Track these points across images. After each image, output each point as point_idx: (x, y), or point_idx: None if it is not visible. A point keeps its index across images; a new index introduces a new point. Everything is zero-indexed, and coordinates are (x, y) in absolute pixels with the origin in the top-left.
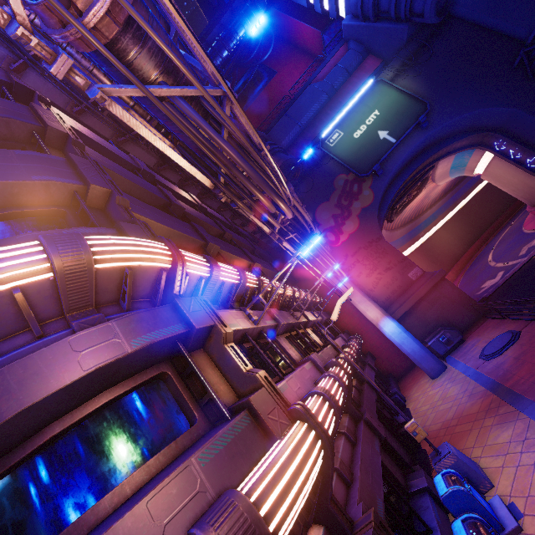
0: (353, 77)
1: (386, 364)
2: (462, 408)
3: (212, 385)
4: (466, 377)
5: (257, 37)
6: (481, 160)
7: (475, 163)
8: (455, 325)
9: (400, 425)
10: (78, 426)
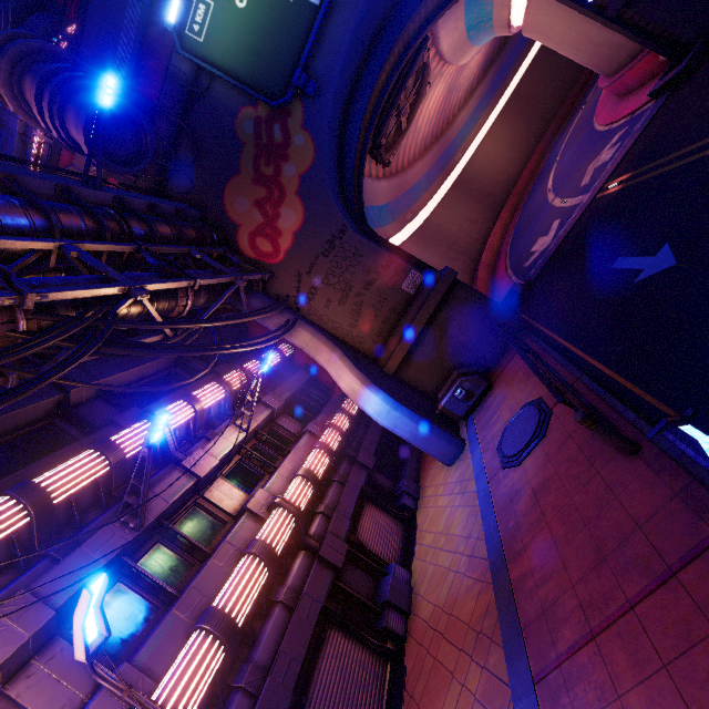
0: None
1: None
2: (457, 589)
3: None
4: (476, 495)
5: None
6: None
7: (504, 10)
8: (481, 355)
9: (379, 612)
10: None
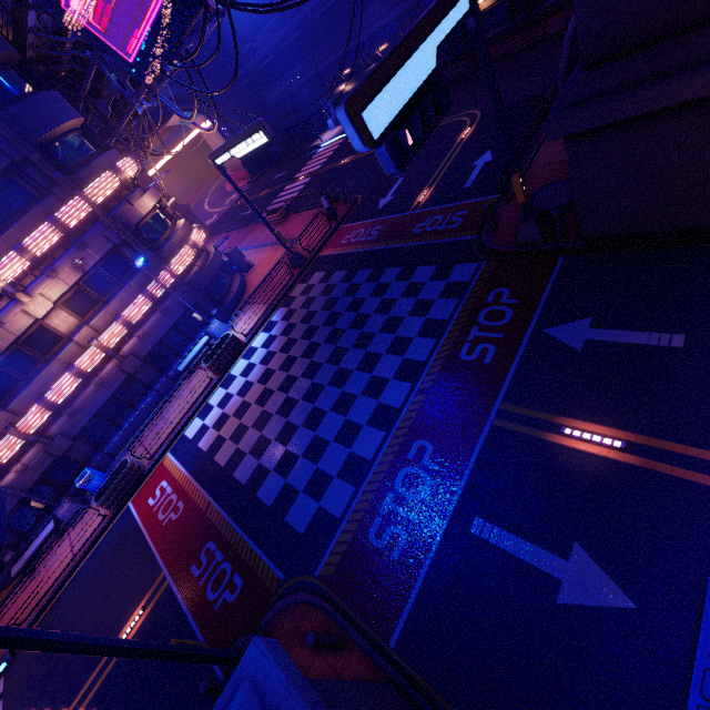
0: None
1: None
2: None
3: (170, 214)
4: None
5: None
6: (203, 122)
7: (200, 123)
8: None
9: None
10: (154, 214)
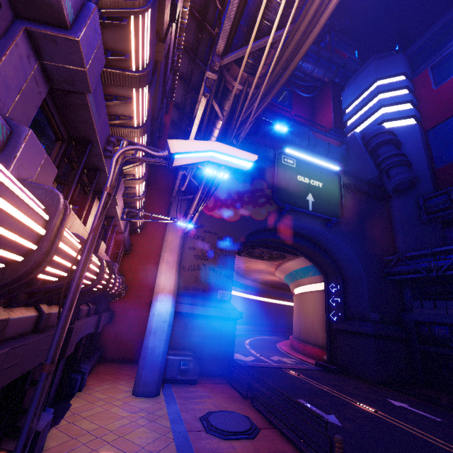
0: (326, 159)
1: (113, 336)
2: None
3: None
4: (170, 430)
5: (306, 85)
6: (311, 284)
7: (308, 282)
8: (201, 363)
9: None
10: None
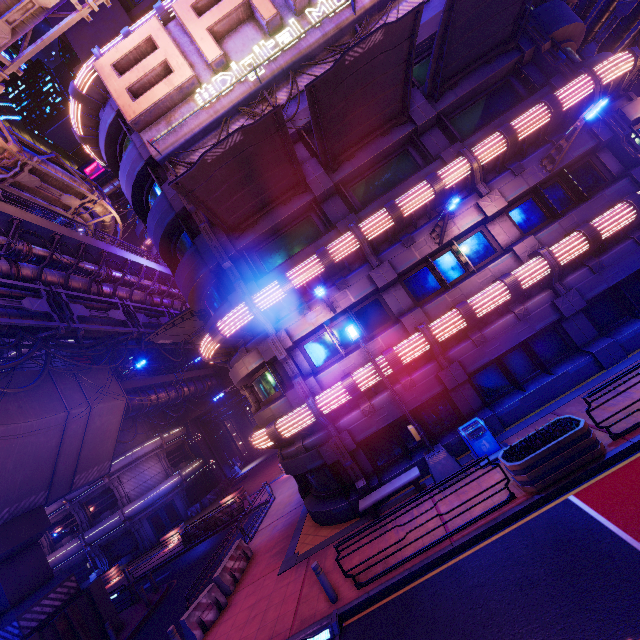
0: None
1: None
2: None
3: None
4: None
5: None
6: None
7: None
8: None
9: None
10: None
